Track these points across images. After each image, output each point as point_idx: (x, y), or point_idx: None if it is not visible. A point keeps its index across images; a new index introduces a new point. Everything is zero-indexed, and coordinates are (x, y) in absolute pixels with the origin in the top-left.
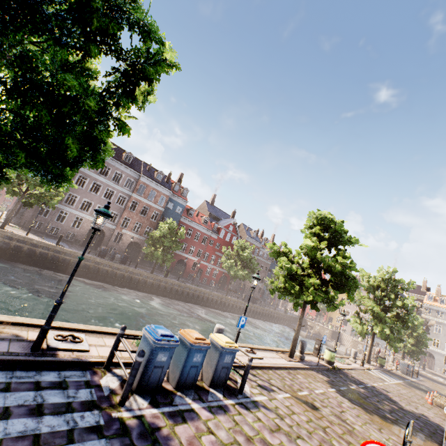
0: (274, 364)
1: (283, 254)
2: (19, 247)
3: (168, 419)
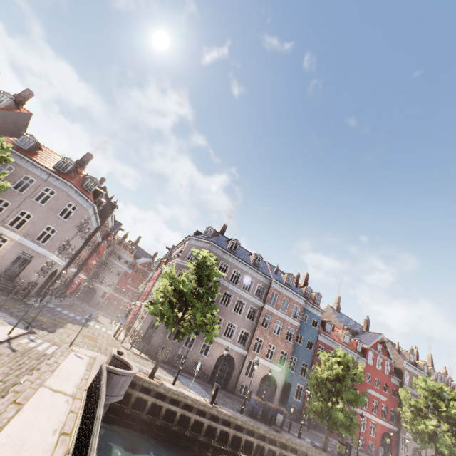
0: None
1: None
2: (170, 411)
3: None
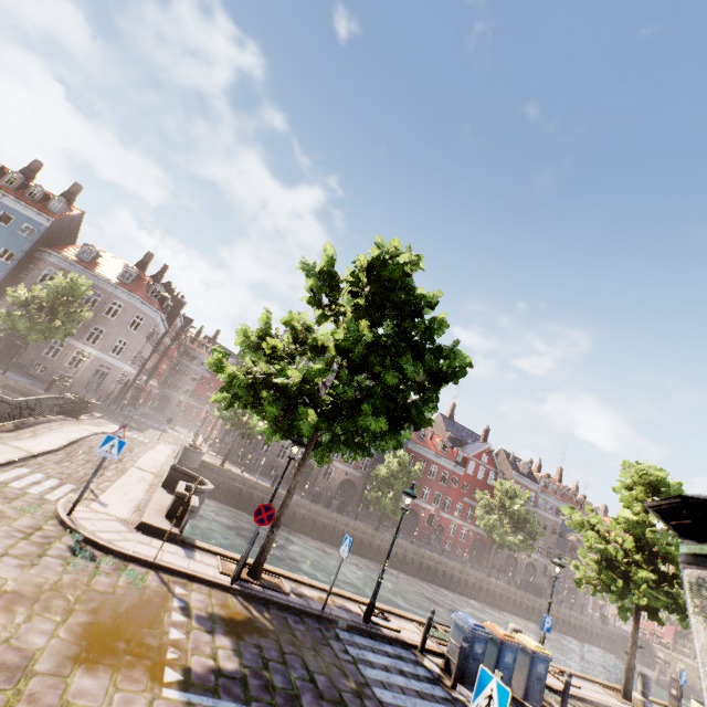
0: (599, 699)
1: (590, 525)
2: (237, 489)
3: None
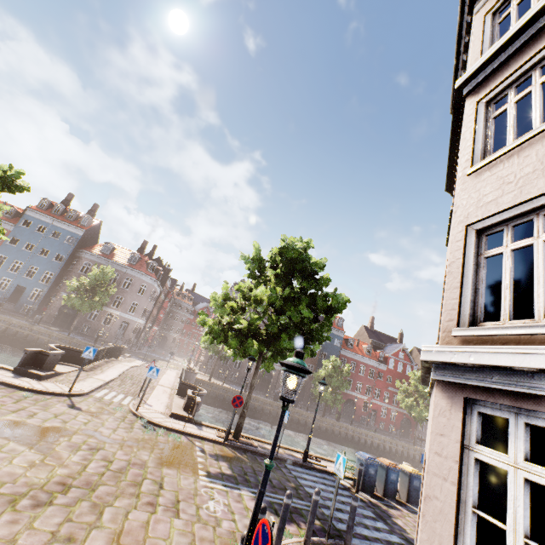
0: None
1: None
2: (221, 395)
3: (384, 505)
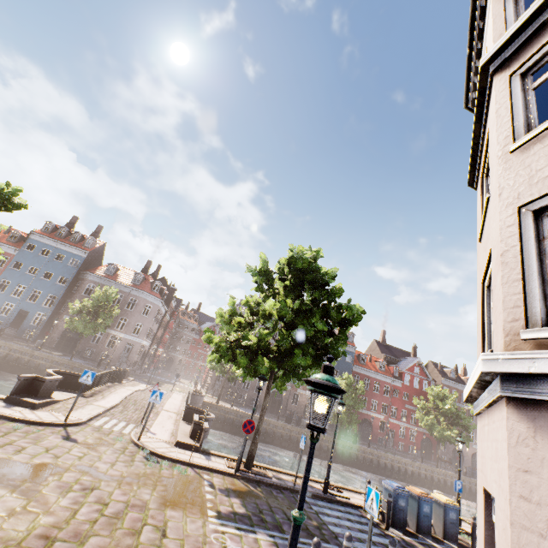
0: None
1: None
2: (230, 419)
3: (419, 544)
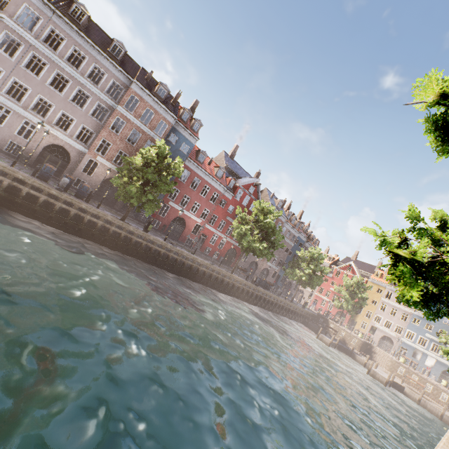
0: None
1: None
2: None
3: None
